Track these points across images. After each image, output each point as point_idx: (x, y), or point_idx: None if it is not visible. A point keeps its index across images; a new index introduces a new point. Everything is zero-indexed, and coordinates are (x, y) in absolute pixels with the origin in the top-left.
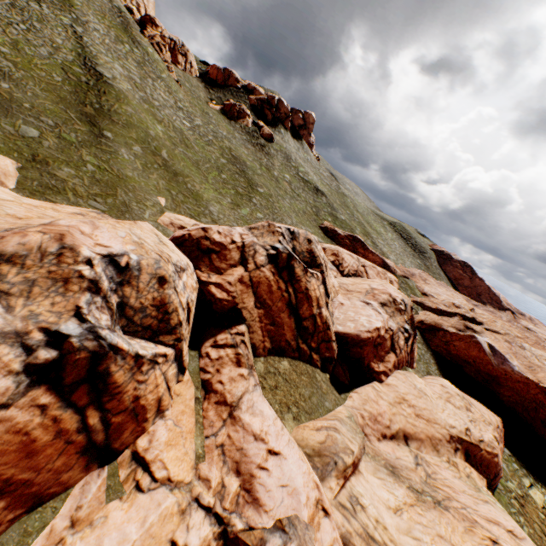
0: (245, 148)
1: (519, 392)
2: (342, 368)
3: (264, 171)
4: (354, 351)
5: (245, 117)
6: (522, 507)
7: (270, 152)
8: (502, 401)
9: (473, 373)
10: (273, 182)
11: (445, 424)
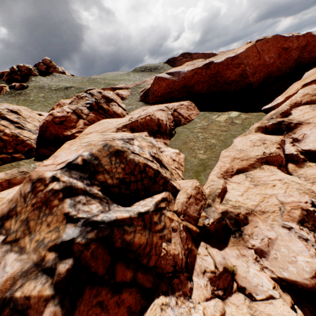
0: (5, 101)
1: (202, 81)
2: (47, 149)
3: (20, 102)
4: (49, 136)
5: (3, 88)
6: (205, 129)
7: (26, 92)
8: (205, 94)
9: (180, 94)
10: (27, 103)
11: (115, 126)
